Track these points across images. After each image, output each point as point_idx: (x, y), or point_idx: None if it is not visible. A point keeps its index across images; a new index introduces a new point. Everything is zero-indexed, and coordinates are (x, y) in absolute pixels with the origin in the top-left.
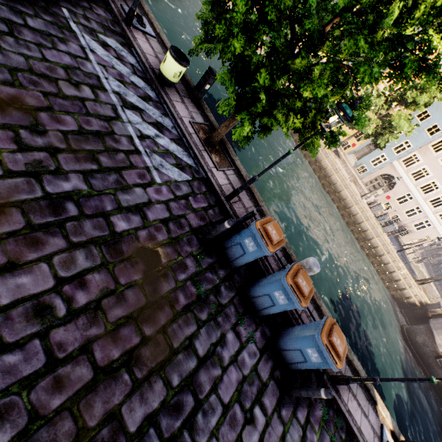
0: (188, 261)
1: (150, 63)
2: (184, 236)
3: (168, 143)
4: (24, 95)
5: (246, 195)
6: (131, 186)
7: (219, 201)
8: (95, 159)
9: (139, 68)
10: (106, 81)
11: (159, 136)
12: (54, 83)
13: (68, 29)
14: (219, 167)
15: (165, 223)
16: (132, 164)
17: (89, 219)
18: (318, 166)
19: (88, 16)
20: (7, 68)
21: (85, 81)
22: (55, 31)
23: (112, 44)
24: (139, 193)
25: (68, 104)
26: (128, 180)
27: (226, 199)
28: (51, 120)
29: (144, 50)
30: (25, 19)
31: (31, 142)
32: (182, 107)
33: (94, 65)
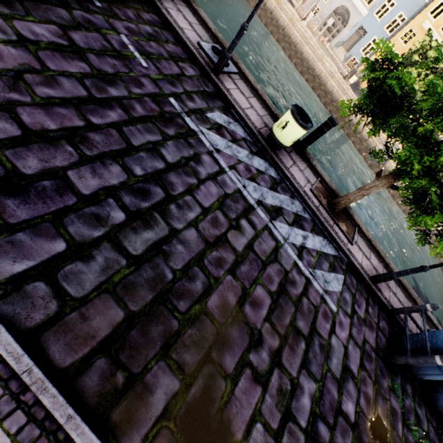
0: (392, 400)
1: (253, 122)
2: (376, 369)
3: (313, 240)
4: (224, 294)
5: (375, 257)
6: (328, 340)
7: (366, 286)
8: (298, 331)
9: (248, 138)
10: (245, 191)
11: (304, 236)
12: (227, 245)
13: (189, 133)
14: (350, 237)
15: (362, 366)
16: (314, 305)
17: (336, 430)
18: (358, 138)
19: (187, 89)
20: (195, 262)
21: (237, 210)
22: (185, 148)
23: (220, 119)
24: (335, 343)
25: (248, 267)
26: (324, 334)
27: (373, 282)
28: (254, 310)
29: (241, 104)
30: (162, 155)
31: (262, 365)
32: (297, 171)
33: (229, 175)
